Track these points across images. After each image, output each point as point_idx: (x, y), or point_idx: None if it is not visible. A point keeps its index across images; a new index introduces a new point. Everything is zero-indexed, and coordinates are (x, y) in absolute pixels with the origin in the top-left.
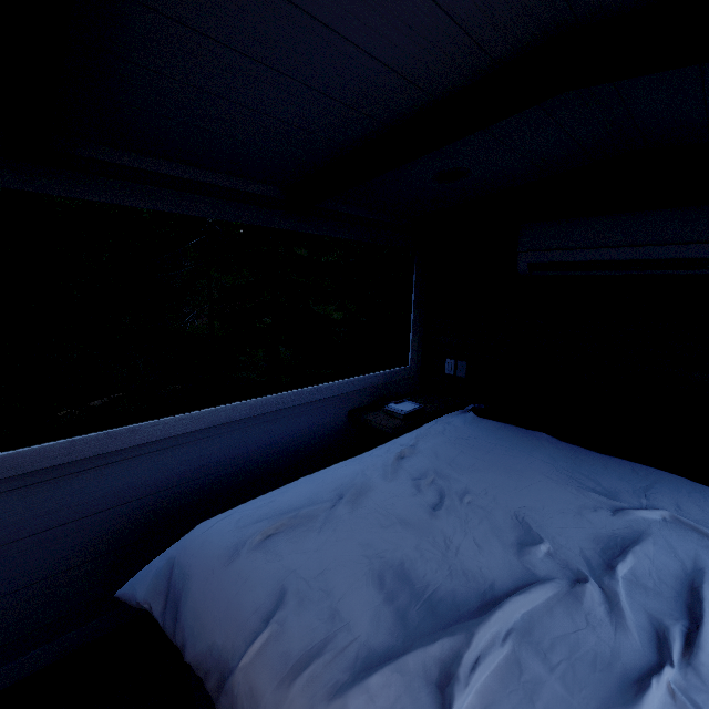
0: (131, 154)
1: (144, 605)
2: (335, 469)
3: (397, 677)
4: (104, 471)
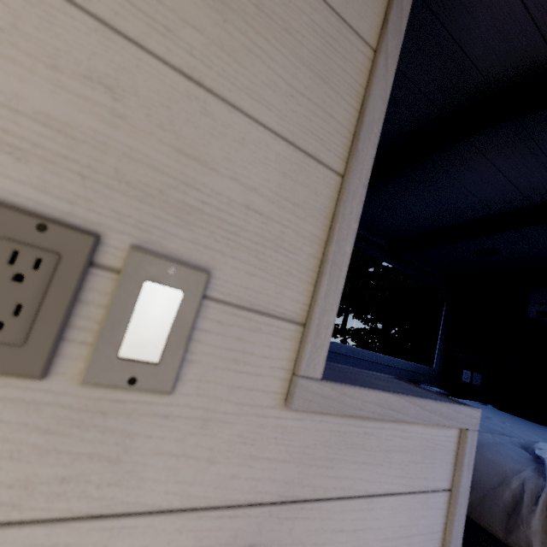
0: None
1: None
2: None
3: (497, 439)
4: None
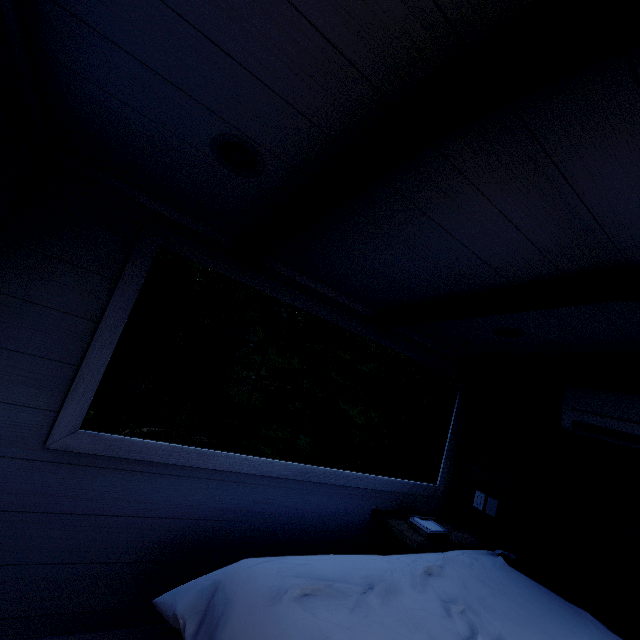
0: (293, 270)
1: (180, 619)
2: (364, 557)
3: None
4: (180, 481)
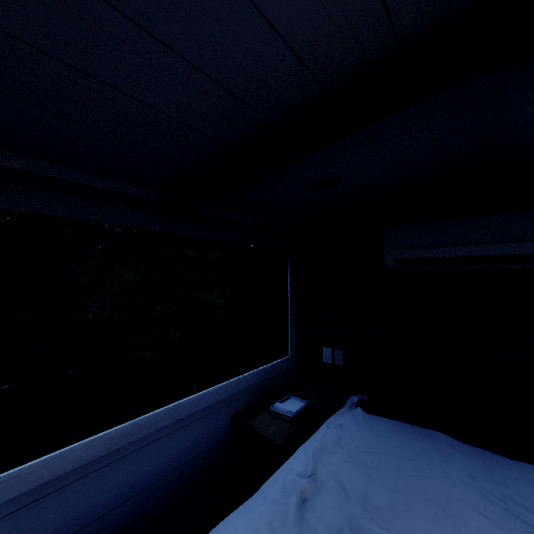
0: None
1: None
2: None
3: None
4: None
